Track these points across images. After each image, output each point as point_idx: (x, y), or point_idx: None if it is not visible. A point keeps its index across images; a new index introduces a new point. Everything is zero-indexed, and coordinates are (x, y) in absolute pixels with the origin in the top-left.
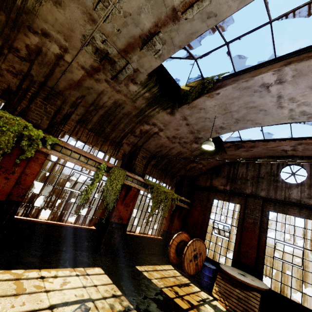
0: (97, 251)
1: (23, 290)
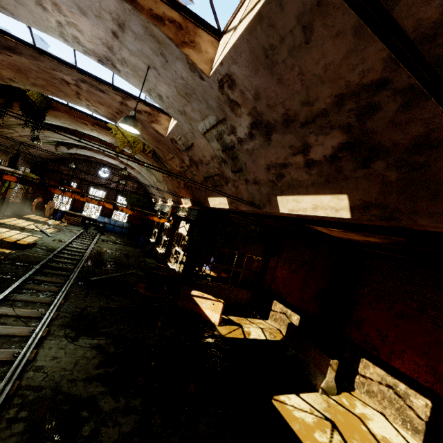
0: (0, 212)
1: (14, 224)
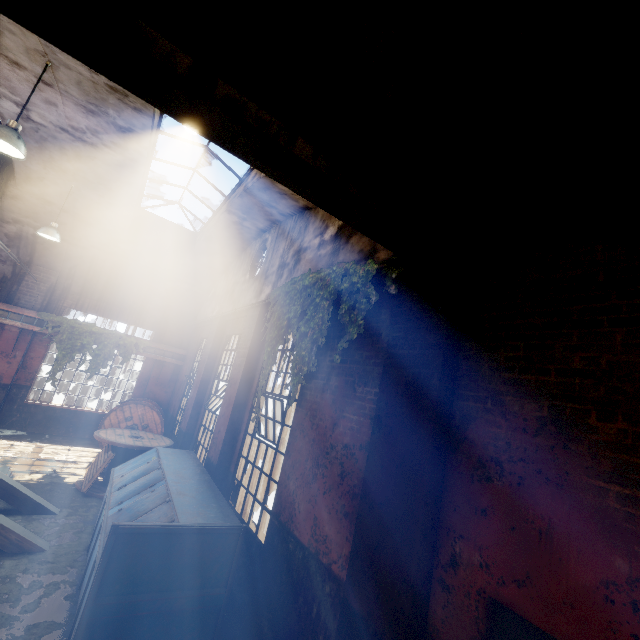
0: None
1: None
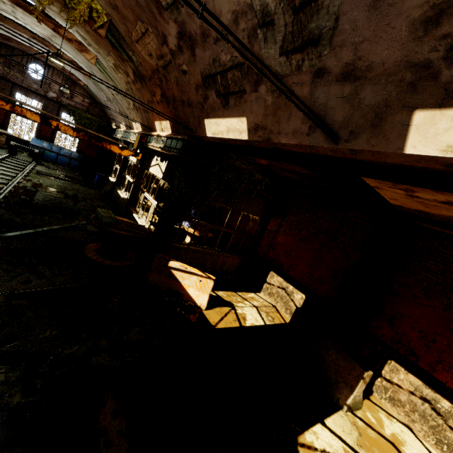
0: None
1: None
